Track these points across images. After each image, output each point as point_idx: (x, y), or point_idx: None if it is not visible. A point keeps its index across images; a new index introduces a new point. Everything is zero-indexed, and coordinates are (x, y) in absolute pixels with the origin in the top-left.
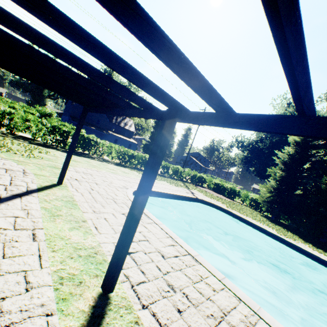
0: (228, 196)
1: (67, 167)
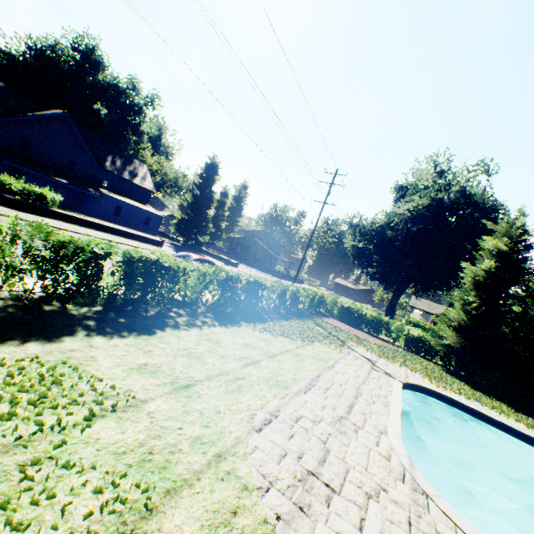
0: (368, 330)
1: None
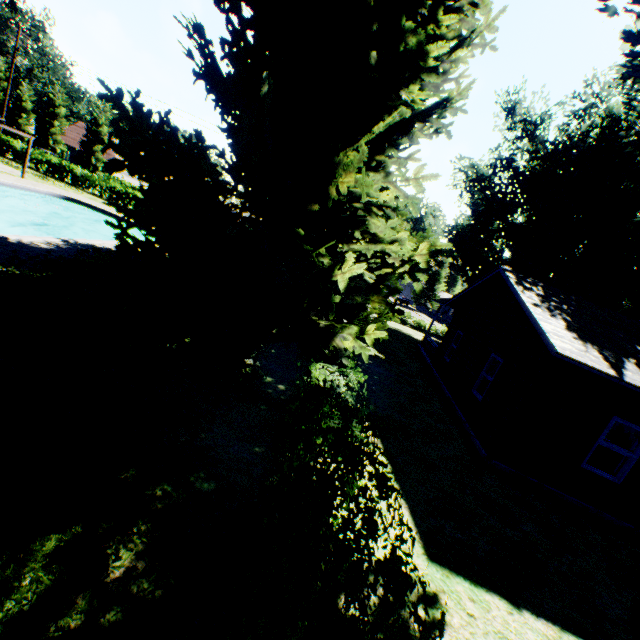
0: None
1: (25, 169)
